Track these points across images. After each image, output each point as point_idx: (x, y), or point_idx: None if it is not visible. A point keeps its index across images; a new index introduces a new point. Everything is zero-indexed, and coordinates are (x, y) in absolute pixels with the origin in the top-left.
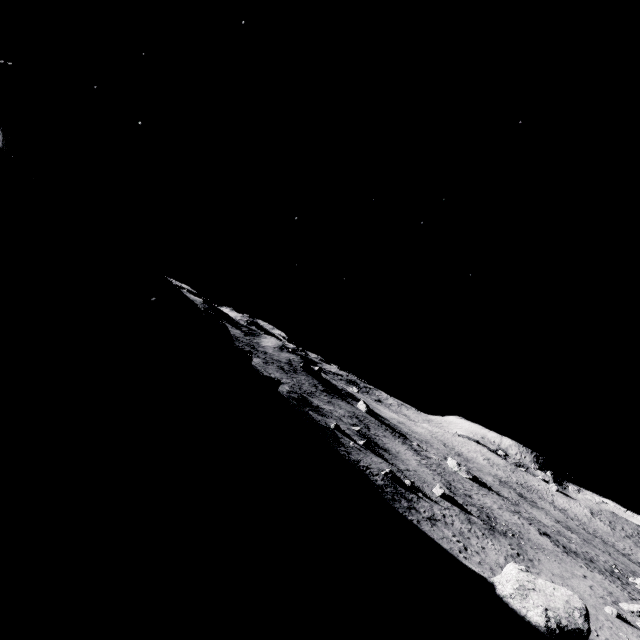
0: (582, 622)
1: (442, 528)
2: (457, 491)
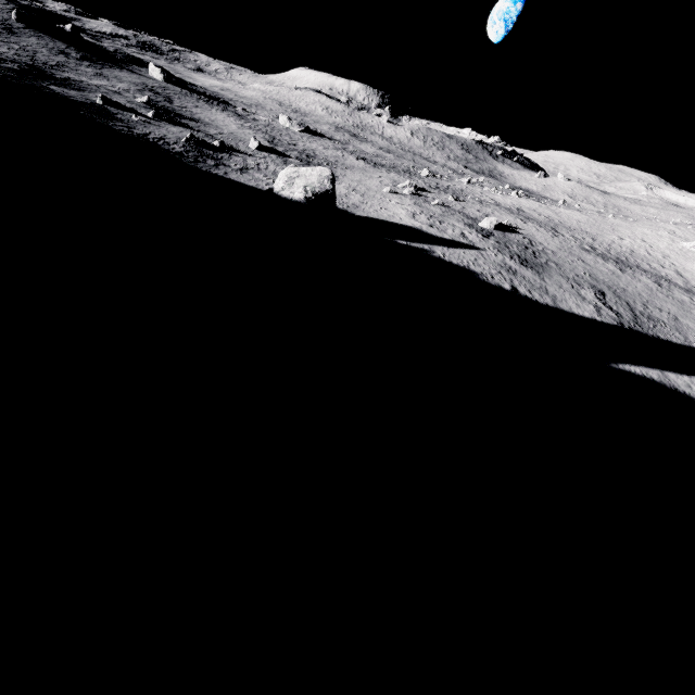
0: (329, 185)
1: (254, 174)
2: (281, 143)
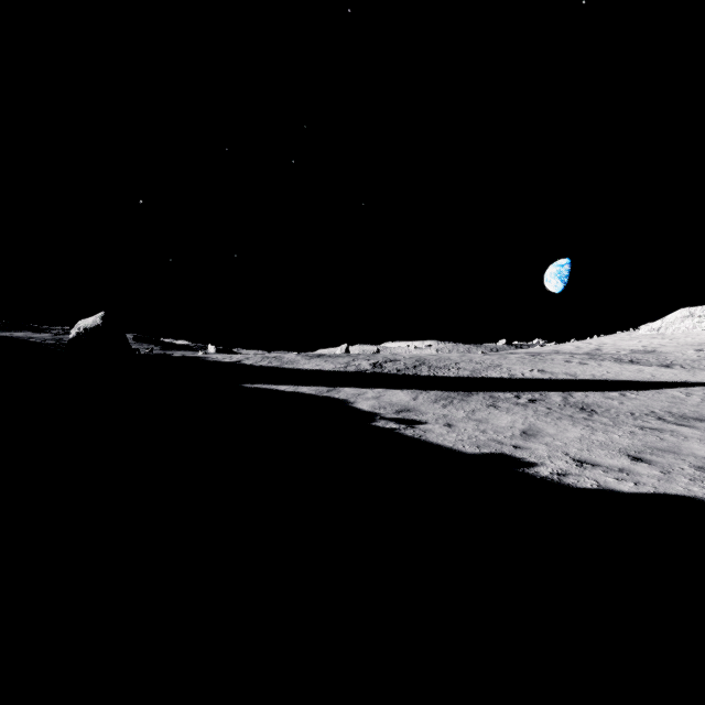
0: (100, 321)
1: None
2: None
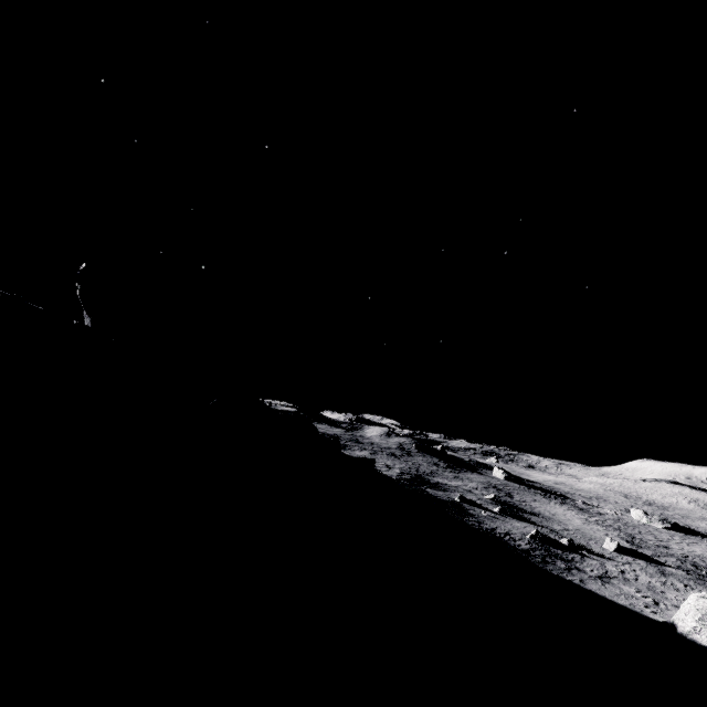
0: None
1: (619, 585)
2: (644, 543)
